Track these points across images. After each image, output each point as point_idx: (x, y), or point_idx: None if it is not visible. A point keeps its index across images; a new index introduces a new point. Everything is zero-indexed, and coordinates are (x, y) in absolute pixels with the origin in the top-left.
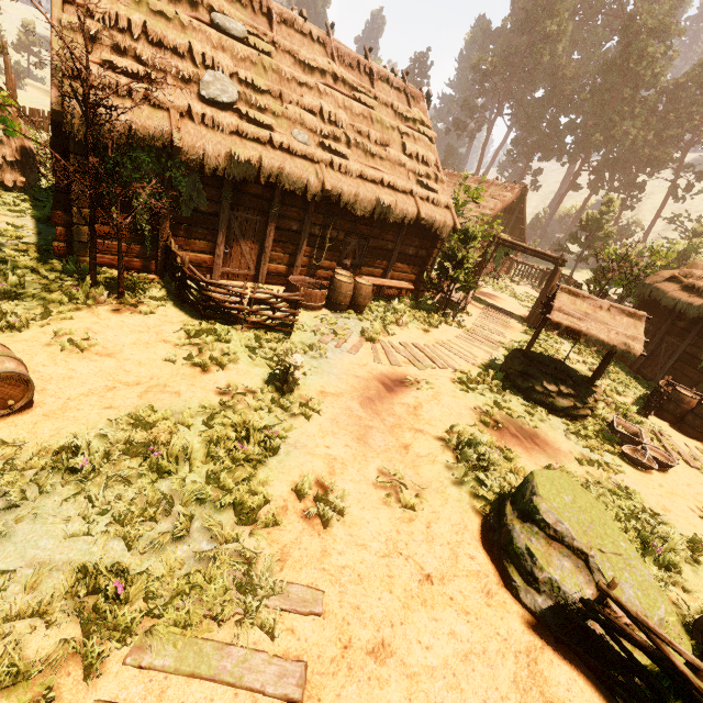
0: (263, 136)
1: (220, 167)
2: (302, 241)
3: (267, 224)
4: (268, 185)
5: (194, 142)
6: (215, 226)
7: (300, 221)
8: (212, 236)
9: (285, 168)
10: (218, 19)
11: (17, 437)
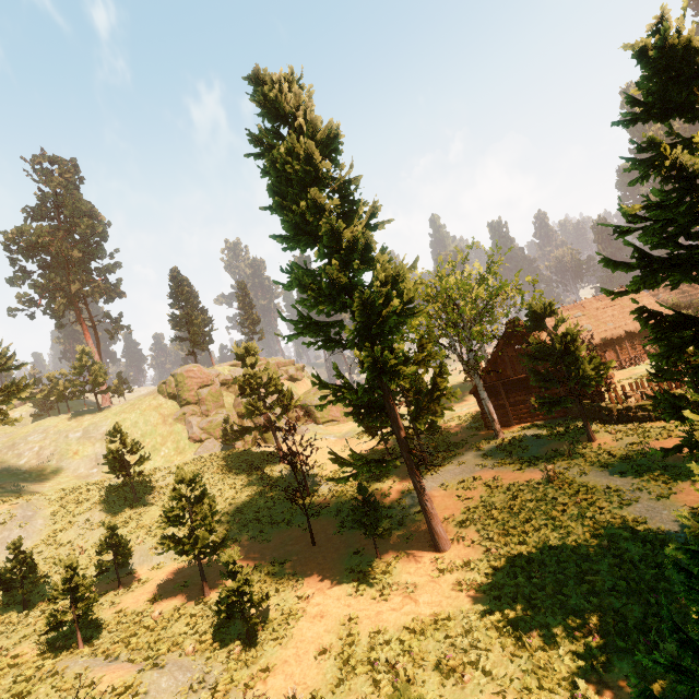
0: (603, 330)
1: (599, 342)
2: (627, 347)
3: (615, 348)
4: (610, 339)
5: (592, 340)
6: (603, 355)
7: (623, 342)
8: (603, 357)
9: (612, 333)
10: (575, 316)
11: (619, 379)
